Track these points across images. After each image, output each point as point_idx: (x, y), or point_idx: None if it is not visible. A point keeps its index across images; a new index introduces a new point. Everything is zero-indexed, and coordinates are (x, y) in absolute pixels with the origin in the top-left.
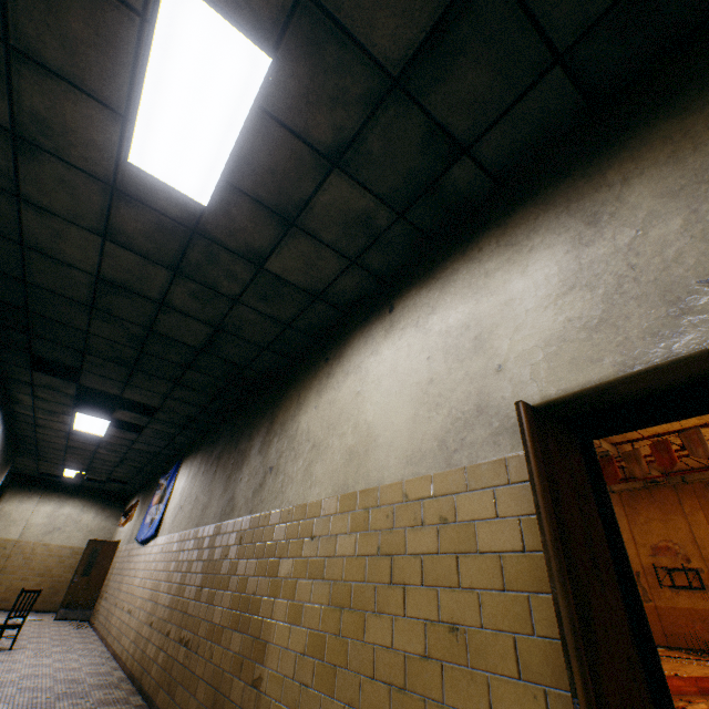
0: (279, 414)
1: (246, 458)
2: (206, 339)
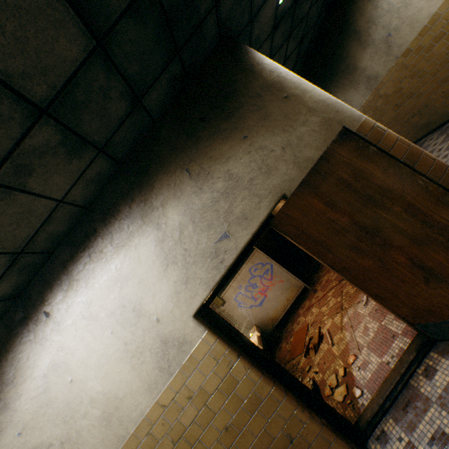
0: (358, 25)
1: (355, 64)
2: (296, 56)
